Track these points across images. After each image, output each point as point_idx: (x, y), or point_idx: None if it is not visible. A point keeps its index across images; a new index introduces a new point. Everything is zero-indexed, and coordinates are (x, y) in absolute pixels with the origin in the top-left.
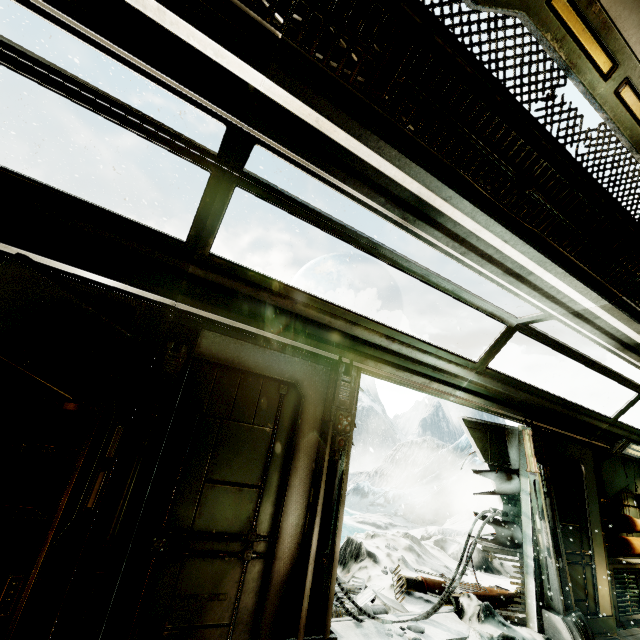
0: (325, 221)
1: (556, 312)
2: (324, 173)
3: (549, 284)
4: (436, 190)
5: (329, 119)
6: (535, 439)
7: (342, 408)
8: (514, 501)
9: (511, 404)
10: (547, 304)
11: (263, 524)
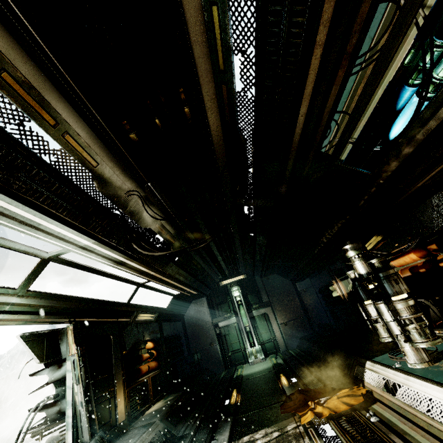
0: None
1: (71, 247)
2: None
3: (56, 231)
4: None
5: None
6: (76, 331)
7: None
8: (65, 382)
9: (56, 312)
10: (62, 243)
11: None
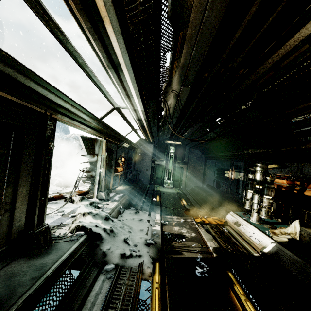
0: (66, 43)
1: (130, 108)
2: (87, 30)
3: (135, 101)
4: (127, 66)
5: (111, 20)
6: (106, 144)
7: (48, 138)
8: (93, 164)
9: (103, 133)
10: (130, 105)
11: (8, 197)
